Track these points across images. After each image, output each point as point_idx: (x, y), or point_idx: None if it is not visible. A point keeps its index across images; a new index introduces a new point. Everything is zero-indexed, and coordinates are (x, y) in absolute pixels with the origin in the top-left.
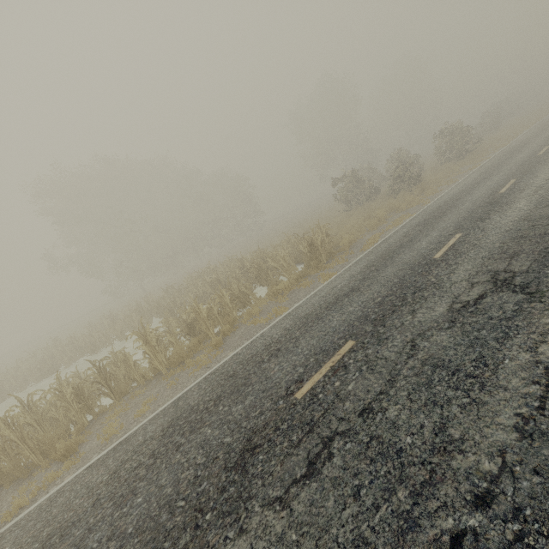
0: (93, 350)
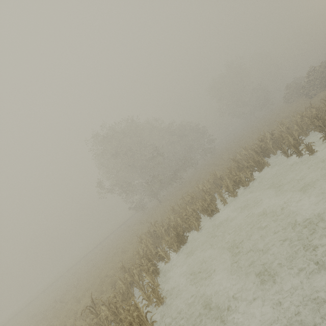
0: (213, 210)
